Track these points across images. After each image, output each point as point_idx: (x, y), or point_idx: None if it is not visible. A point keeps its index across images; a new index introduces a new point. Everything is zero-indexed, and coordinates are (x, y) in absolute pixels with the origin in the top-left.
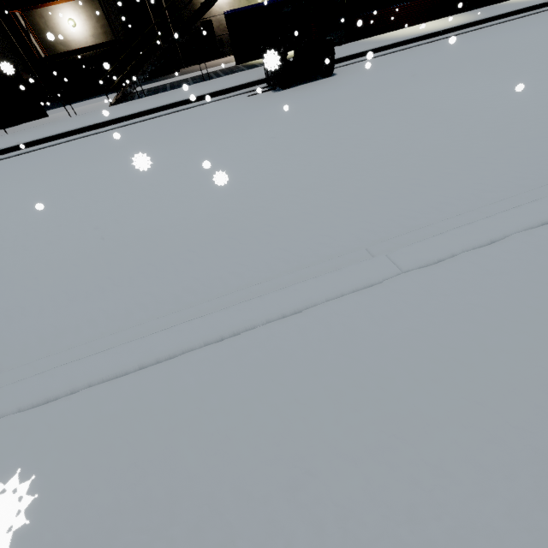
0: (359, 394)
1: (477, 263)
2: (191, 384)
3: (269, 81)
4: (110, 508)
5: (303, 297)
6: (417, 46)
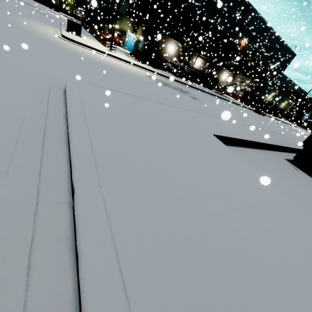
0: None
1: None
2: None
3: (255, 111)
4: None
5: None
6: (269, 117)
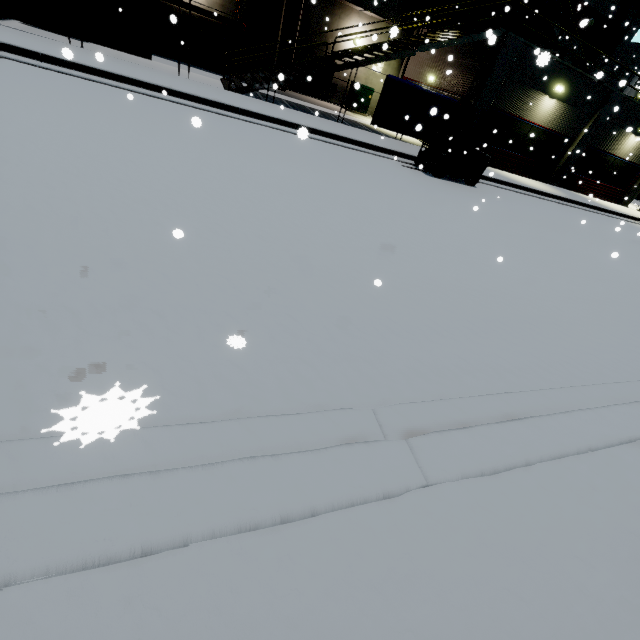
0: None
1: None
2: None
3: (420, 162)
4: None
5: None
6: (529, 196)
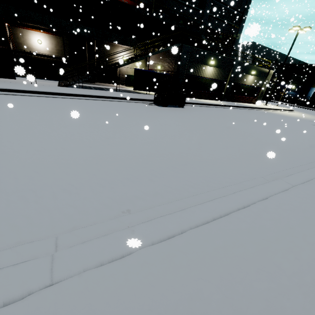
0: None
1: (314, 186)
2: (249, 228)
3: (155, 101)
4: (268, 295)
5: (265, 191)
6: (211, 107)
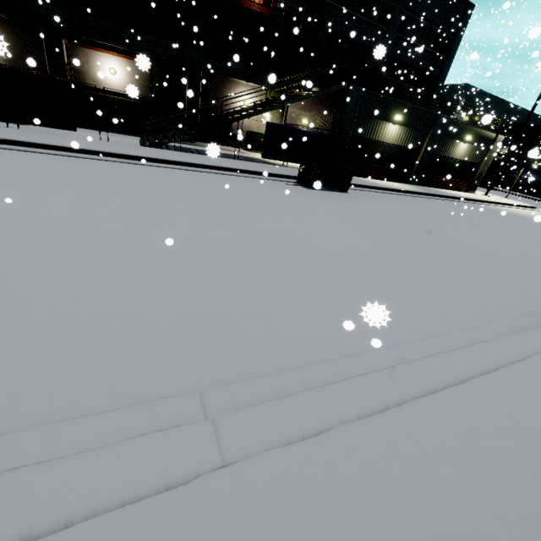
0: None
1: None
2: (506, 407)
3: (300, 179)
4: None
5: (520, 348)
6: (393, 194)
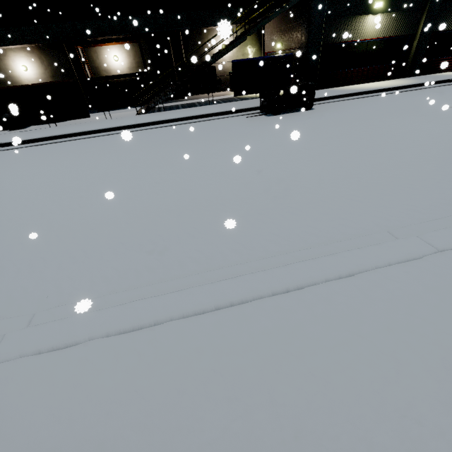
0: (442, 352)
1: None
2: (269, 328)
3: (262, 109)
4: (220, 438)
5: (354, 263)
6: (374, 96)
